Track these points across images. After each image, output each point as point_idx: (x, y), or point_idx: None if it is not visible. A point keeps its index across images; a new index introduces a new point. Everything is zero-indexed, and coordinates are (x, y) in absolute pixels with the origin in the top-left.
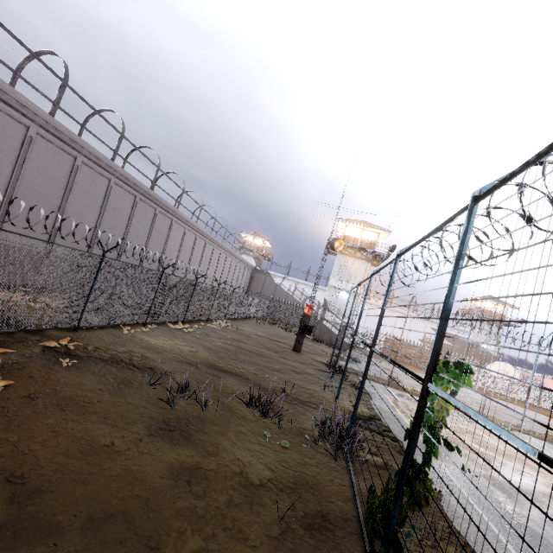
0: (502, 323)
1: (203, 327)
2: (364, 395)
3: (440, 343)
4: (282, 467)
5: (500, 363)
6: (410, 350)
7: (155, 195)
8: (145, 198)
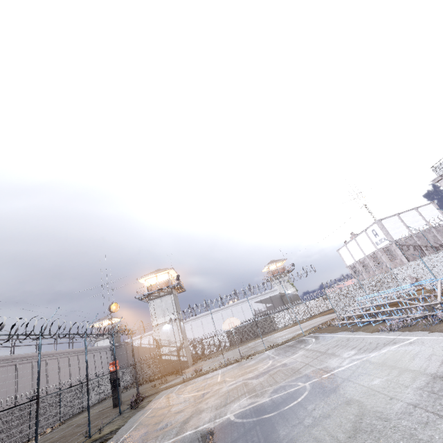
0: (286, 272)
1: None
2: (137, 410)
3: None
4: None
5: (227, 319)
6: (245, 328)
7: None
8: None
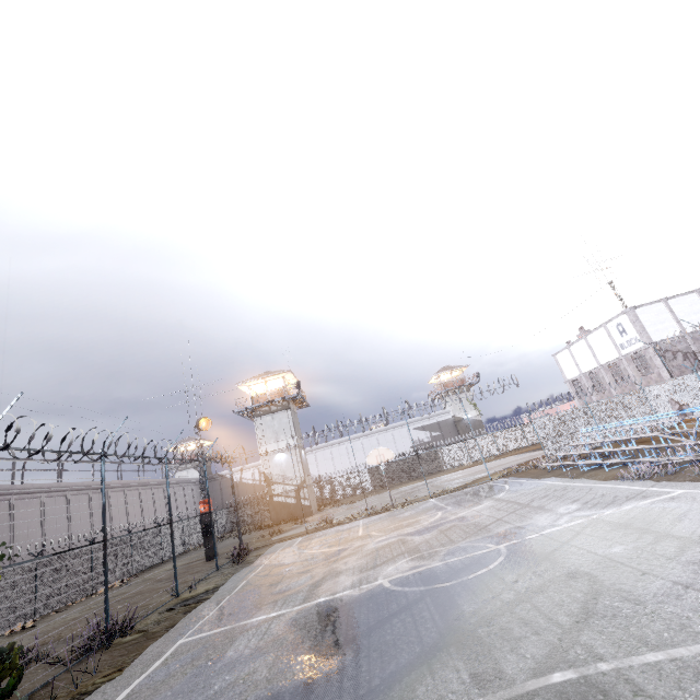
0: (466, 386)
1: (71, 608)
2: (242, 567)
3: None
4: None
5: (374, 450)
6: (397, 466)
7: None
8: None
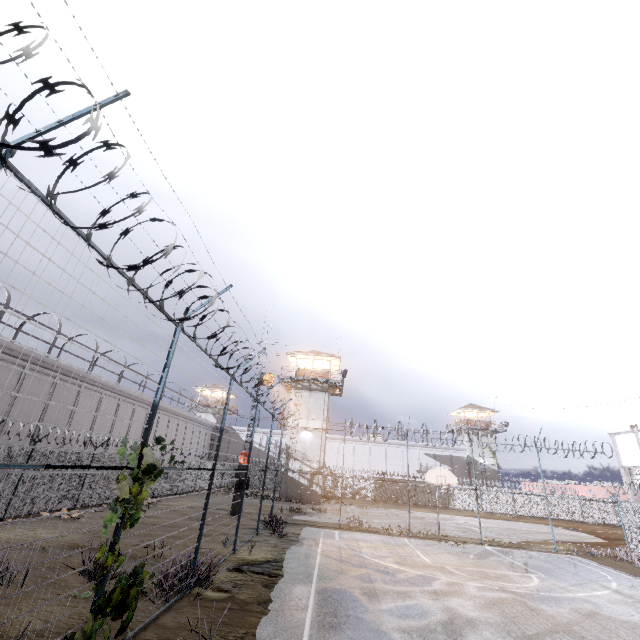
0: (490, 431)
1: (105, 511)
2: (288, 542)
3: (147, 432)
4: (67, 619)
5: (436, 468)
6: (404, 485)
7: (54, 362)
8: (39, 367)
